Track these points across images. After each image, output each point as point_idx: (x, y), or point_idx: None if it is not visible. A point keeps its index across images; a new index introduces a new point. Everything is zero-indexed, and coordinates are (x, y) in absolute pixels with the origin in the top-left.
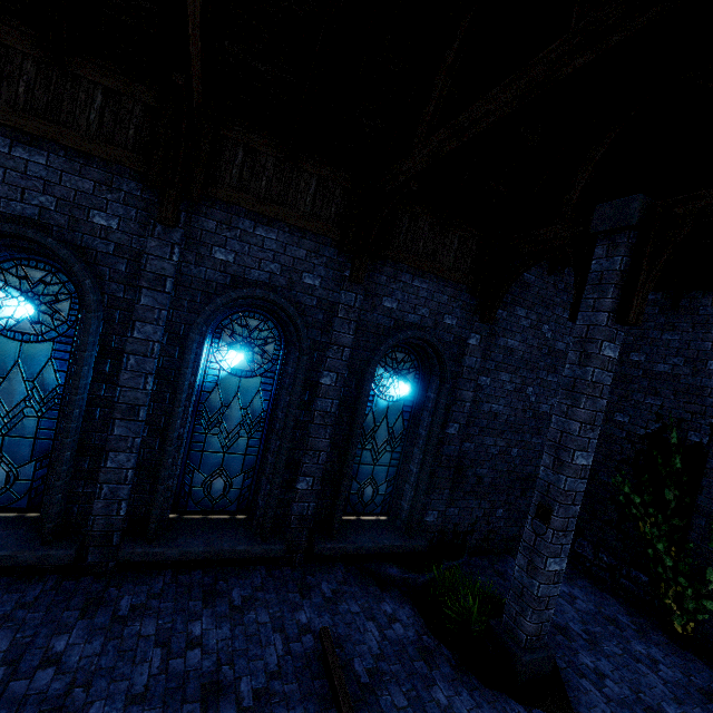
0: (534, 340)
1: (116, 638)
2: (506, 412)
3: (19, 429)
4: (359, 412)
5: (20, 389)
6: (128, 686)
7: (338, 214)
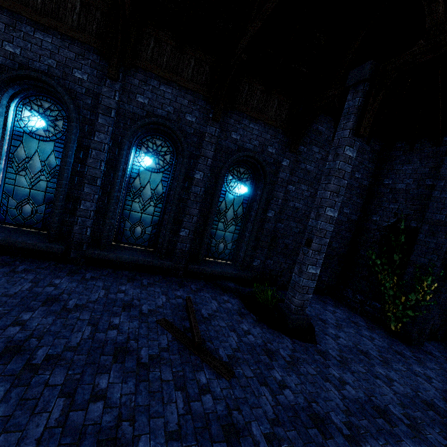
0: (323, 167)
1: (83, 284)
2: (304, 209)
3: (38, 186)
4: (215, 195)
5: (38, 165)
6: (88, 298)
7: (206, 81)
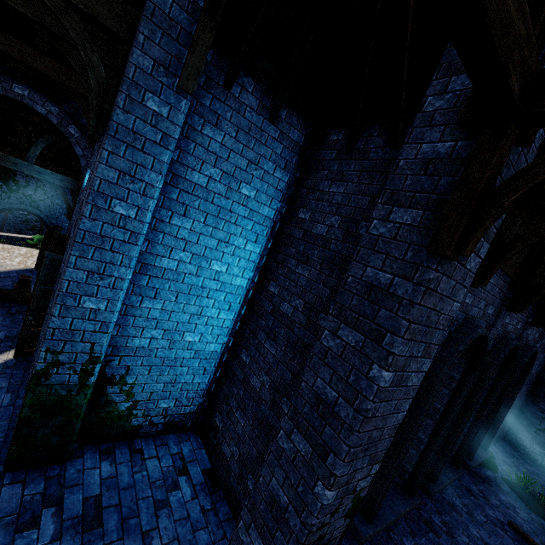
0: None
1: None
2: None
3: None
4: (505, 395)
5: None
6: None
7: None
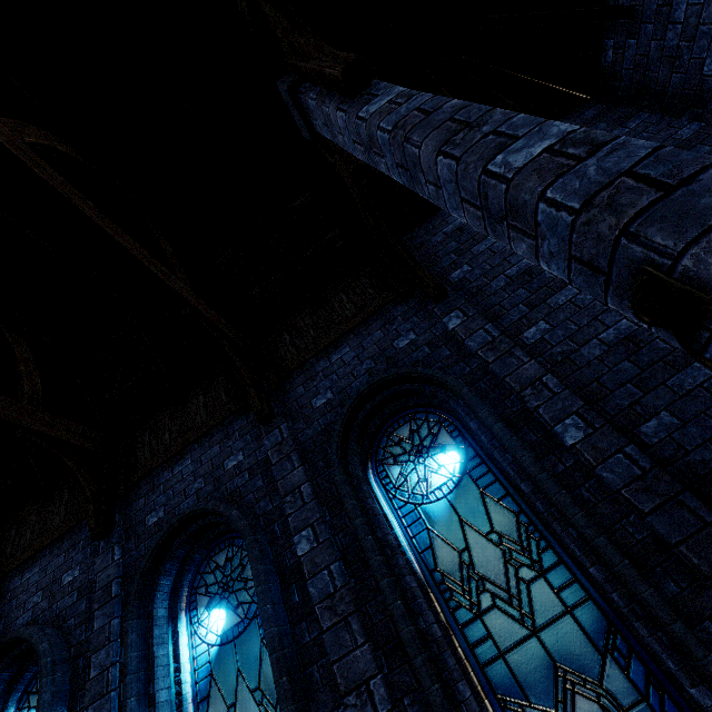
0: None
1: None
2: None
3: None
4: (364, 551)
5: None
6: None
7: (229, 394)
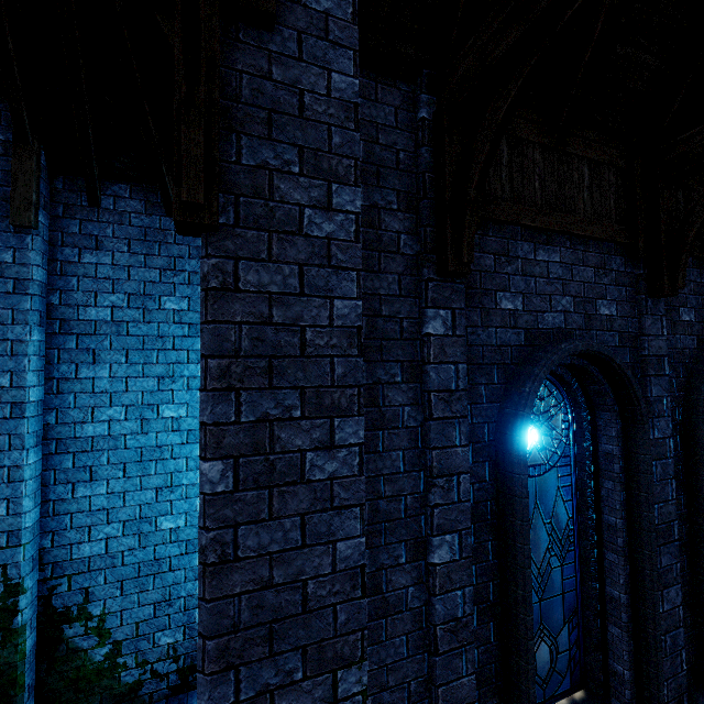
0: None
1: None
2: None
3: (549, 587)
4: None
5: (542, 536)
6: None
7: None
